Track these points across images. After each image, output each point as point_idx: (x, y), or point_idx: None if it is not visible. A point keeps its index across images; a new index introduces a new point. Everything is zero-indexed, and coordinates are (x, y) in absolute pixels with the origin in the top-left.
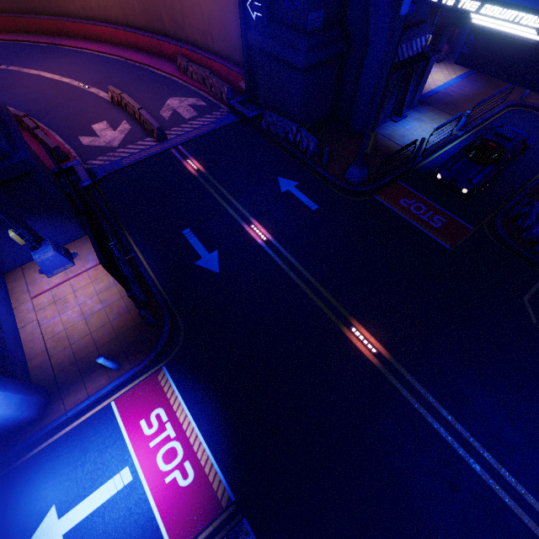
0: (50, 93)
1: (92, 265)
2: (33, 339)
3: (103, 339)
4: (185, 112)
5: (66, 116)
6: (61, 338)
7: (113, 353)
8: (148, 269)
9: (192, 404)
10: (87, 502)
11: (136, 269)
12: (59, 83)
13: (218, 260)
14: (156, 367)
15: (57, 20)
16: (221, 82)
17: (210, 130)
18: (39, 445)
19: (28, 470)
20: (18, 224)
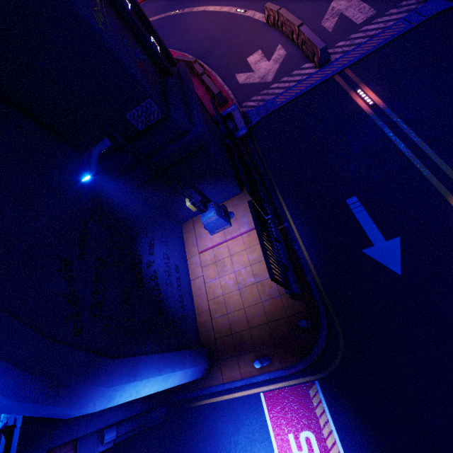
0: (212, 28)
1: (245, 229)
2: (200, 295)
3: (254, 320)
4: (356, 13)
5: (225, 52)
6: (220, 302)
7: (263, 340)
8: (301, 246)
9: None
10: None
11: (289, 245)
12: (219, 15)
13: (400, 254)
14: (307, 377)
15: None
16: None
17: (397, 34)
18: (203, 398)
19: (196, 417)
20: (192, 188)
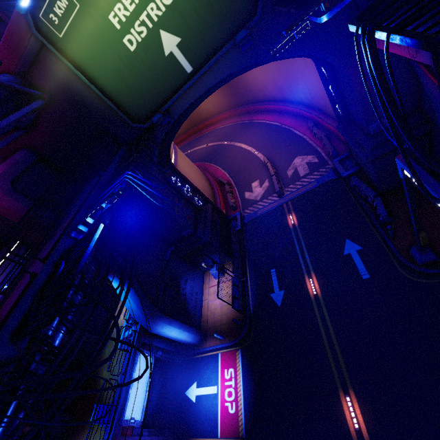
0: (241, 159)
1: (229, 278)
2: (205, 308)
3: (223, 321)
4: (302, 170)
5: (243, 177)
6: (212, 312)
7: (224, 330)
8: (249, 289)
9: (244, 377)
10: (203, 389)
11: (244, 288)
12: (246, 152)
13: (282, 298)
14: (237, 347)
15: (253, 106)
16: (328, 146)
17: (312, 187)
18: (198, 354)
19: (193, 362)
20: (207, 257)
